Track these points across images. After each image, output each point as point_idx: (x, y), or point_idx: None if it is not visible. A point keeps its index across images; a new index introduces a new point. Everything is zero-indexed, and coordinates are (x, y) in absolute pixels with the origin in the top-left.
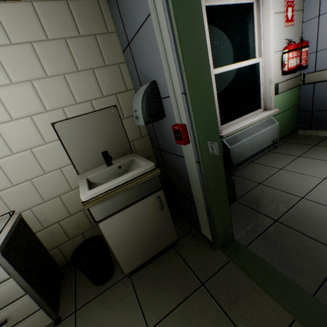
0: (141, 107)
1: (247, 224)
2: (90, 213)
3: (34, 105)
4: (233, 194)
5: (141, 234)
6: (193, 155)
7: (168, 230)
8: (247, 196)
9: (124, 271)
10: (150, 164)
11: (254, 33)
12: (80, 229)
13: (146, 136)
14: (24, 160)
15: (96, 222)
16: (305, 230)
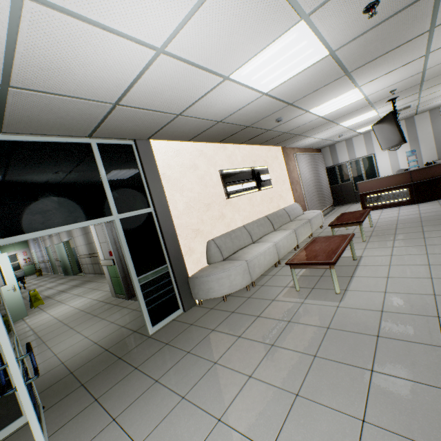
0: None
1: None
2: None
3: None
4: None
5: None
6: None
7: None
8: None
9: None
10: None
11: (18, 257)
12: None
13: None
14: None
15: None
16: None
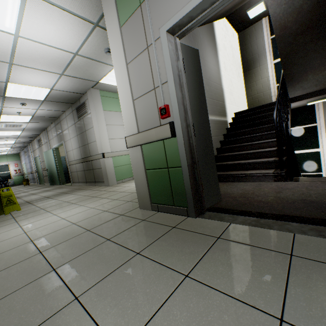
0: None
1: None
2: None
3: None
4: None
5: None
6: None
7: None
8: None
9: None
10: None
11: (9, 168)
12: None
13: None
14: None
15: None
16: None
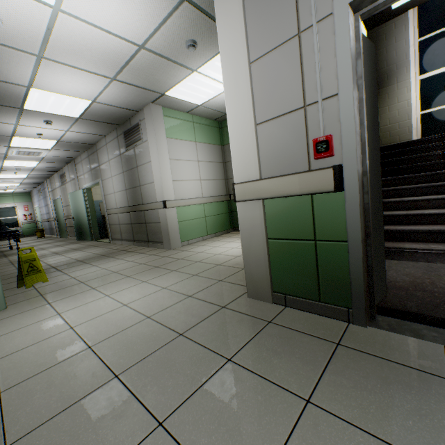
0: None
1: None
2: None
3: None
4: None
5: None
6: None
7: None
8: None
9: None
10: None
11: (17, 212)
12: None
13: None
14: None
15: None
16: None
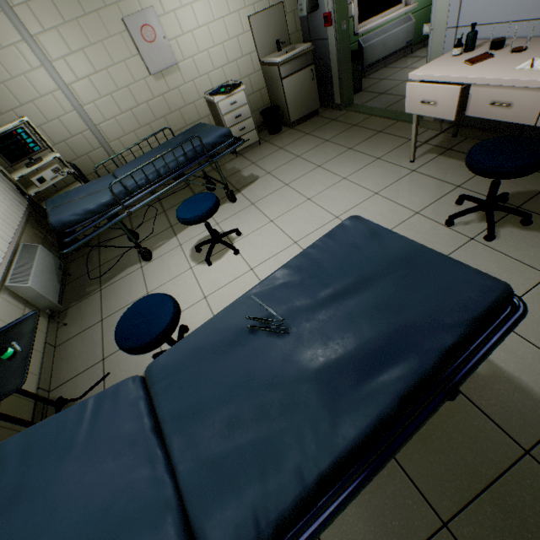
0: (306, 1)
1: (364, 99)
2: (280, 72)
3: (241, 3)
4: (359, 85)
5: (301, 96)
6: (333, 35)
7: (315, 99)
8: (370, 88)
9: (291, 120)
10: (309, 44)
11: None
12: (258, 106)
13: (300, 31)
14: (234, 45)
15: (282, 79)
16: (395, 94)
